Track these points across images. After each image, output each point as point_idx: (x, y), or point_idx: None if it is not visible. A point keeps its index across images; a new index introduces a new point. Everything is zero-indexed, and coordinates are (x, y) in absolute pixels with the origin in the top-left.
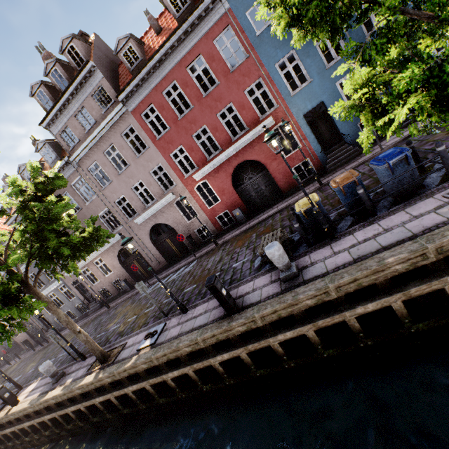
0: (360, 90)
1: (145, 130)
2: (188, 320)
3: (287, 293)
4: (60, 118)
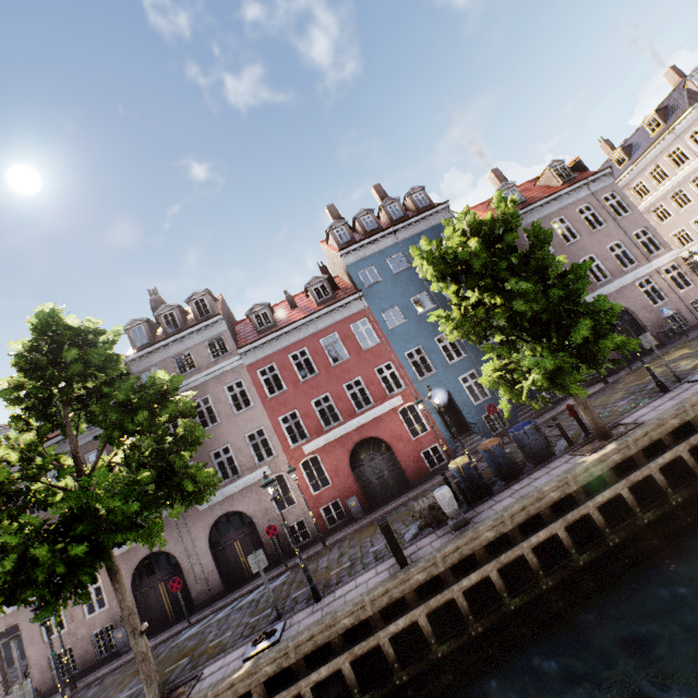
0: (497, 371)
1: (256, 387)
2: (330, 602)
3: (466, 531)
4: (152, 357)
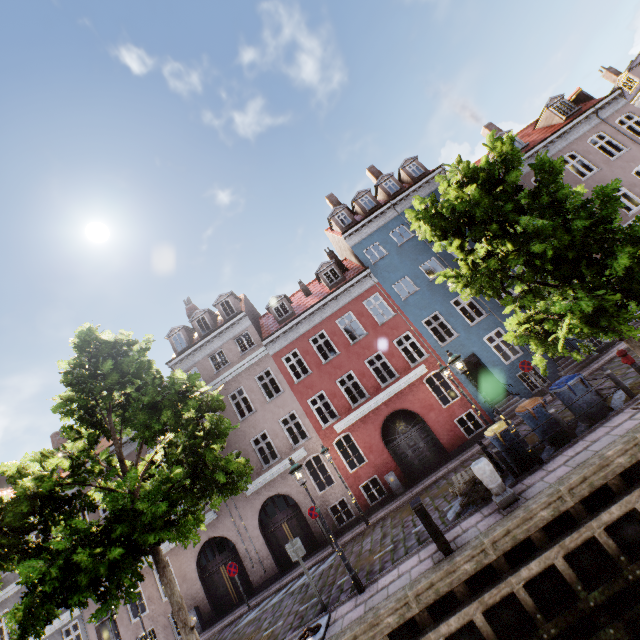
0: (523, 324)
1: (283, 373)
2: (373, 594)
3: (515, 510)
4: (191, 359)
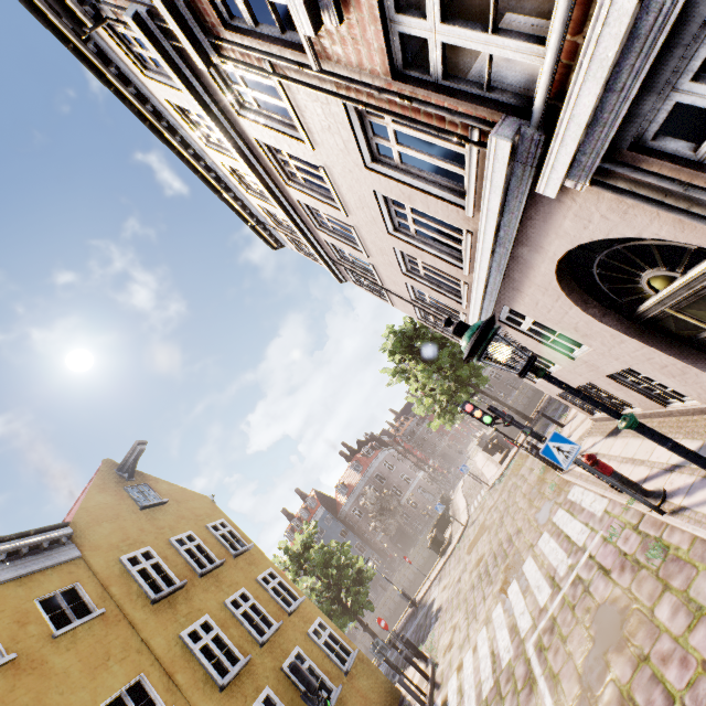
0: None
1: None
2: None
3: None
4: None
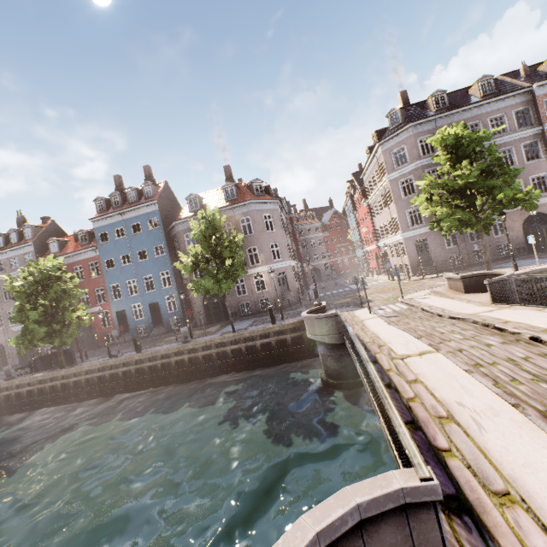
0: None
1: None
2: None
3: None
4: (2, 256)
